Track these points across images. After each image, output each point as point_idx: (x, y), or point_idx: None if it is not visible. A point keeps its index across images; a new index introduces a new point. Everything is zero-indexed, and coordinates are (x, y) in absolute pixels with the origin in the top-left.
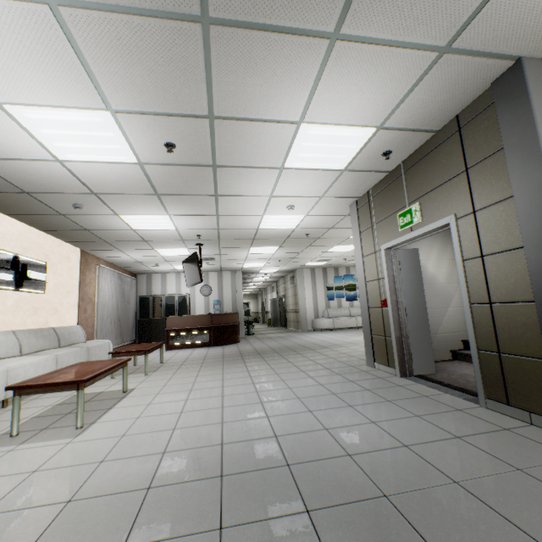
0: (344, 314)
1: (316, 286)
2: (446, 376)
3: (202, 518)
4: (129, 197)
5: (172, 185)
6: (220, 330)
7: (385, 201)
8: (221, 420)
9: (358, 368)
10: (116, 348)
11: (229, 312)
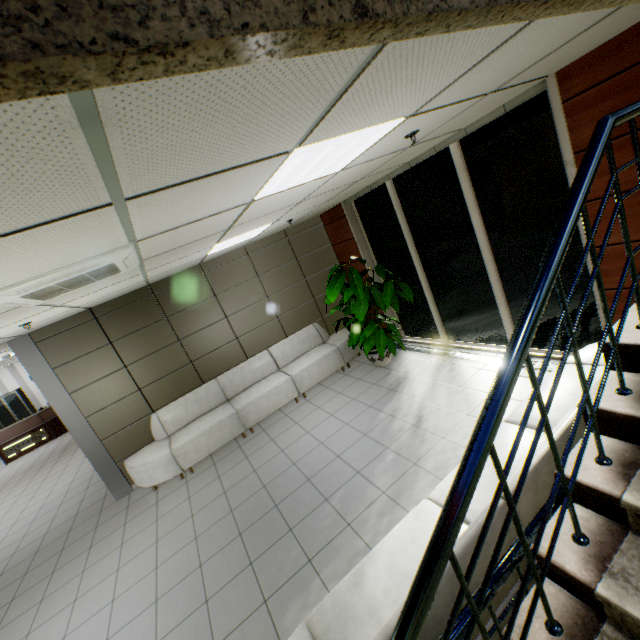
0: None
1: None
2: None
3: None
4: None
5: None
6: (57, 421)
7: None
8: None
9: None
10: None
11: None
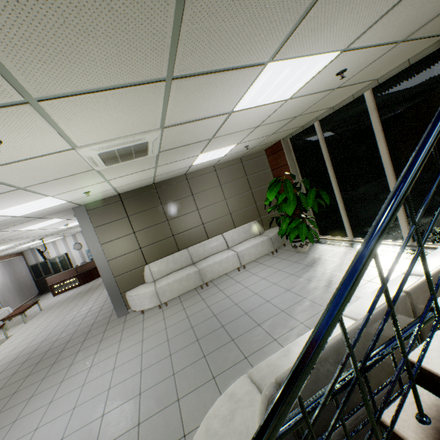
0: None
1: None
2: None
3: (0, 371)
4: None
5: None
6: (85, 274)
7: None
8: (33, 340)
9: None
10: (24, 304)
11: (88, 262)
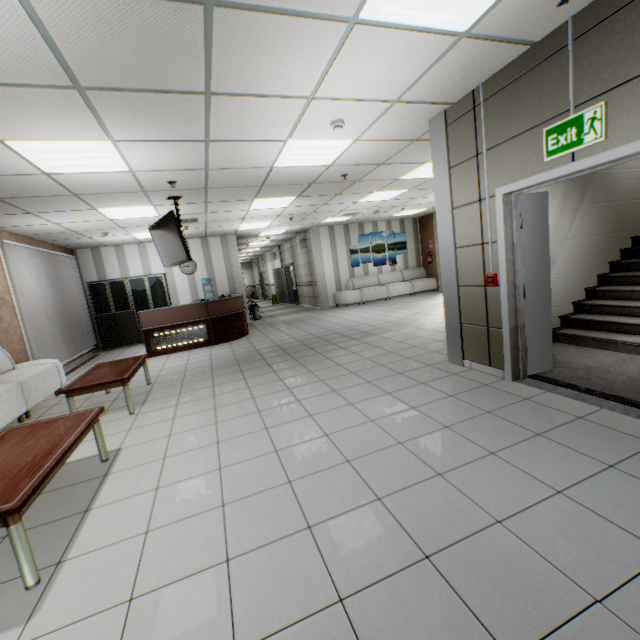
0: (372, 283)
1: (336, 250)
2: (570, 373)
3: None
4: (11, 95)
5: (109, 62)
6: (222, 323)
7: (515, 107)
8: (304, 520)
9: (442, 369)
10: (70, 362)
11: (231, 297)
